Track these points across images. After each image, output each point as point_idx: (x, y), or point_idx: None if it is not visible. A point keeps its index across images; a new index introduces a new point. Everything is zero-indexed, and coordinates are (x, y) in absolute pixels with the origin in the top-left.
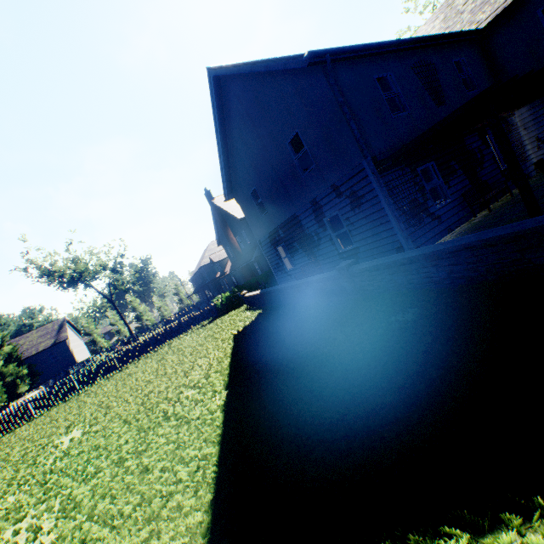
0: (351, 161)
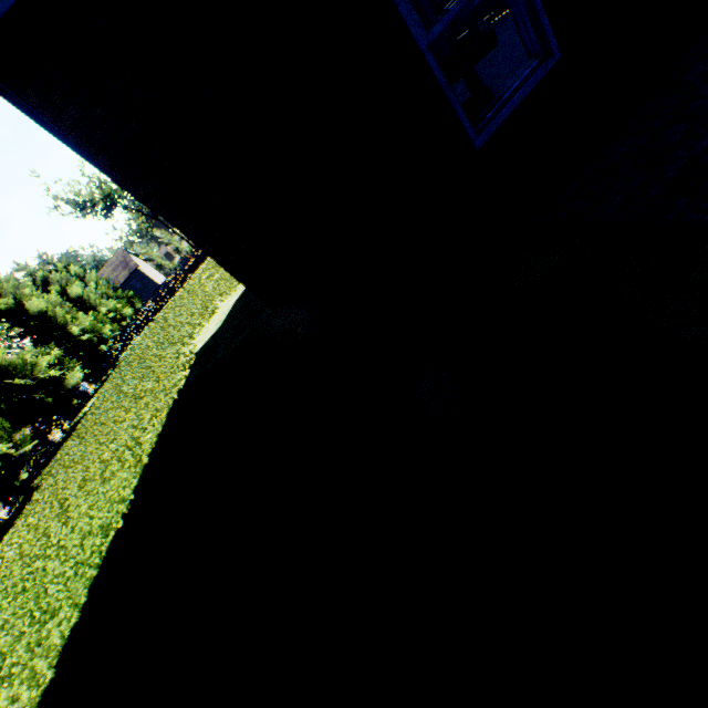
0: None
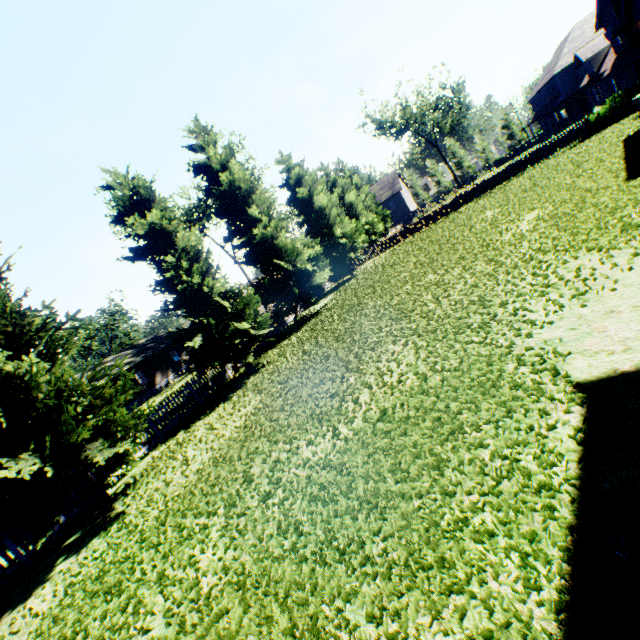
0: None
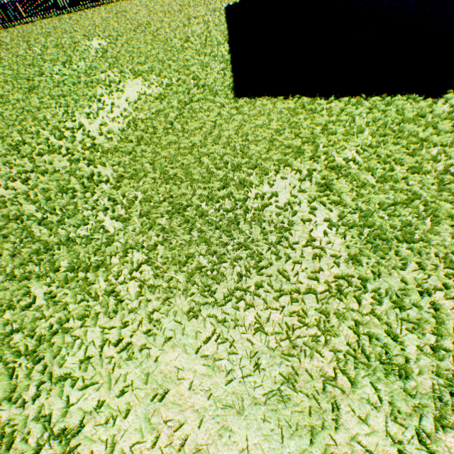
0: None
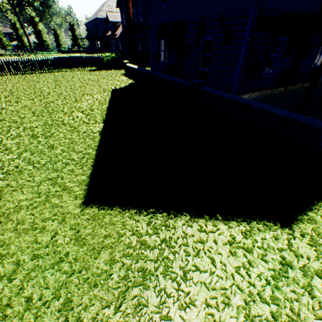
0: (246, 2)
